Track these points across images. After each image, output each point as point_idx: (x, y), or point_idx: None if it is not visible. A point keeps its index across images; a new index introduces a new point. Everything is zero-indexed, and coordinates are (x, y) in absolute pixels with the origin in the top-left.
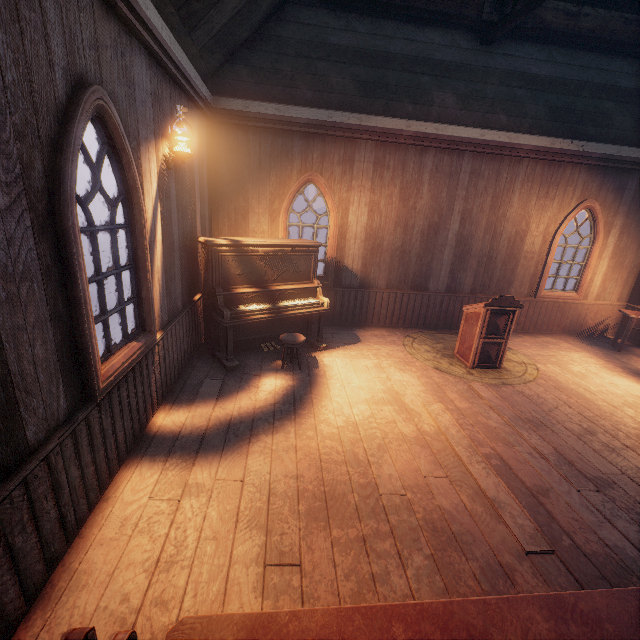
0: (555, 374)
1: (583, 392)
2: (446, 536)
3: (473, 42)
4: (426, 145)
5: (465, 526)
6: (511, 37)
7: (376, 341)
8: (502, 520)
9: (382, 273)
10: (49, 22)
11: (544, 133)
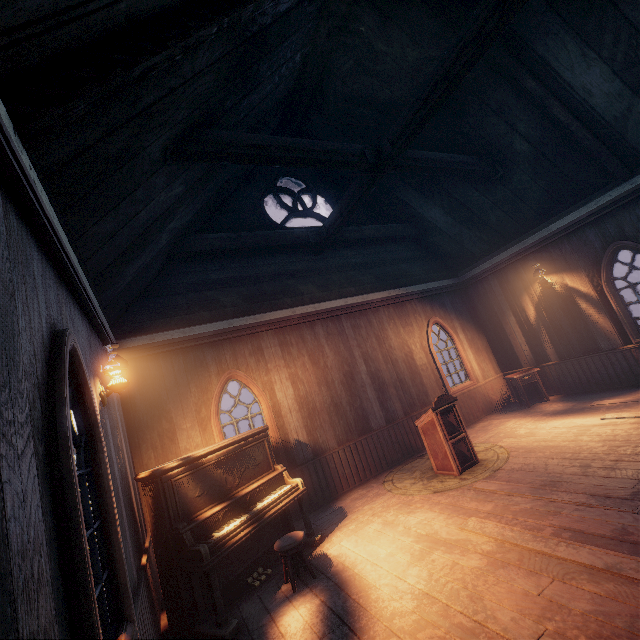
0: (515, 443)
1: (546, 443)
2: (625, 638)
3: (310, 255)
4: (312, 320)
5: (623, 612)
6: (330, 248)
7: (362, 502)
8: (635, 580)
9: (328, 433)
10: (37, 285)
11: (381, 290)
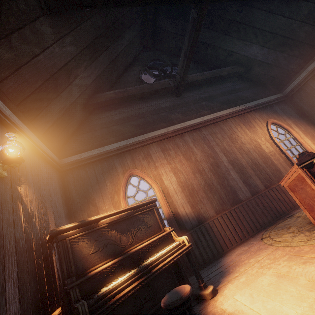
0: None
1: None
2: None
3: (173, 98)
4: (181, 132)
5: None
6: (186, 92)
7: (246, 256)
8: None
9: (206, 205)
10: None
11: (225, 109)
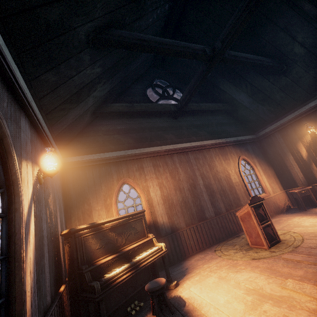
0: (304, 230)
1: None
2: None
3: (171, 119)
4: (172, 153)
5: None
6: (182, 116)
7: (202, 262)
8: None
9: (180, 218)
10: None
11: (210, 139)
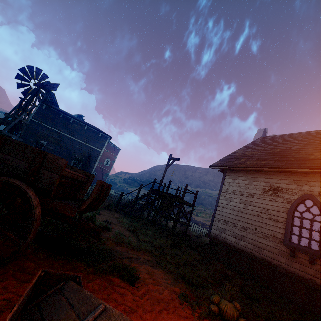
0: None
1: None
2: None
3: None
4: None
5: None
6: None
7: None
8: None
9: None
10: None
11: None
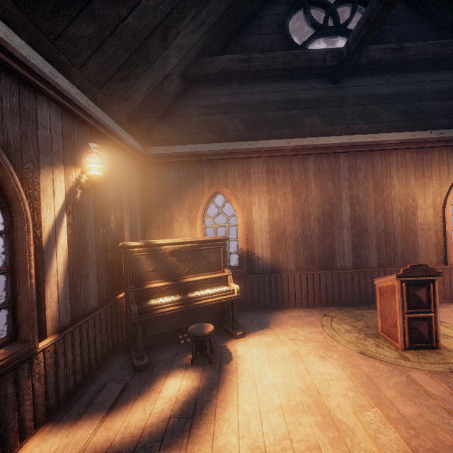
0: None
1: None
2: None
3: (325, 83)
4: (305, 153)
5: None
6: (353, 75)
7: (293, 323)
8: None
9: (290, 257)
10: None
11: (403, 130)
